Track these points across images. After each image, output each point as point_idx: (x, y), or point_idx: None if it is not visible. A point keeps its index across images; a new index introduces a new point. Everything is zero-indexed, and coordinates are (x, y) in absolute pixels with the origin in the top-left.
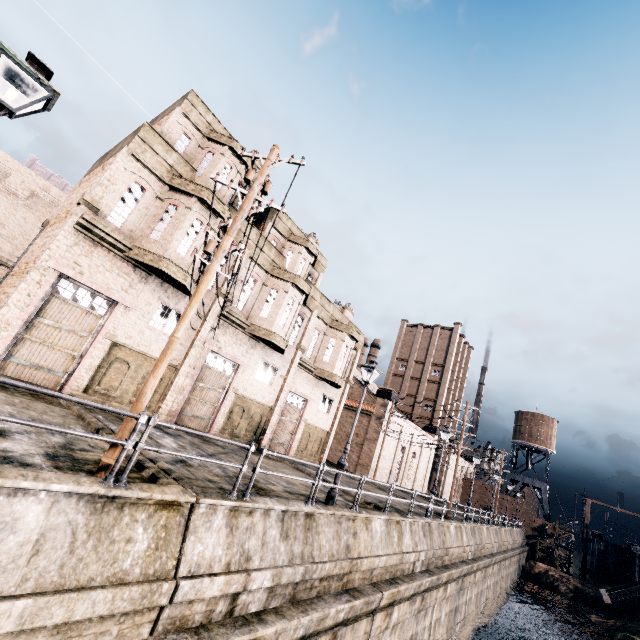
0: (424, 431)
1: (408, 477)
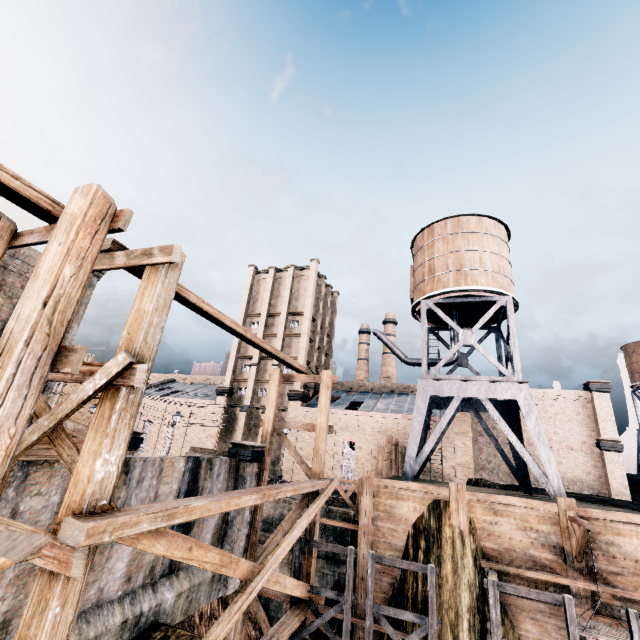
0: (181, 398)
1: (162, 448)
